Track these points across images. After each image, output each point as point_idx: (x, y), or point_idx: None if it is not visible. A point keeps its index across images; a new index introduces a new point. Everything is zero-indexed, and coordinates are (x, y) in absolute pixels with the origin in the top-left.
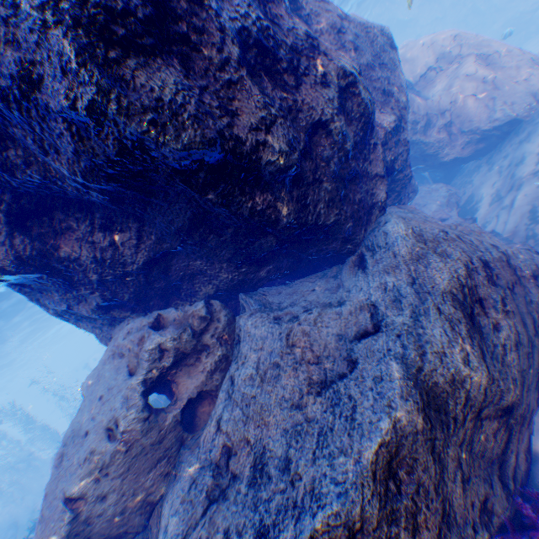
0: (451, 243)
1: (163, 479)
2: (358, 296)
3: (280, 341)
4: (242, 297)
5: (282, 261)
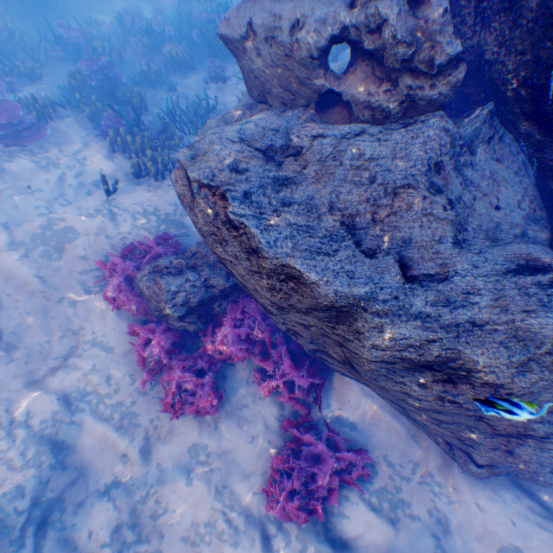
0: (549, 384)
1: (279, 103)
2: (464, 263)
3: (401, 178)
4: (485, 107)
5: (551, 153)
